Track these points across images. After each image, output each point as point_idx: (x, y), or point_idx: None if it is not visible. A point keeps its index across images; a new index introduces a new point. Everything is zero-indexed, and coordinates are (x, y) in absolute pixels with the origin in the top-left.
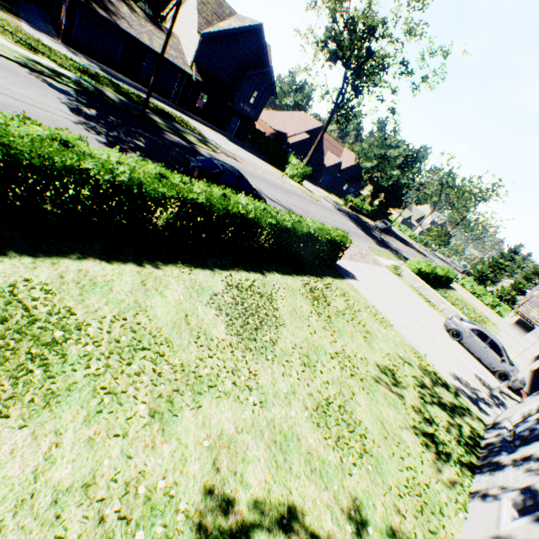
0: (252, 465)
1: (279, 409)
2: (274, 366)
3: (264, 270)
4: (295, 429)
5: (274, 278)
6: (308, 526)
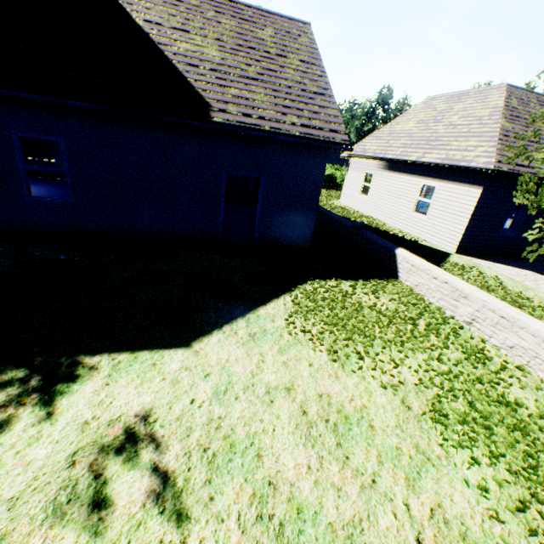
0: None
1: None
2: None
3: None
4: None
5: None
6: None
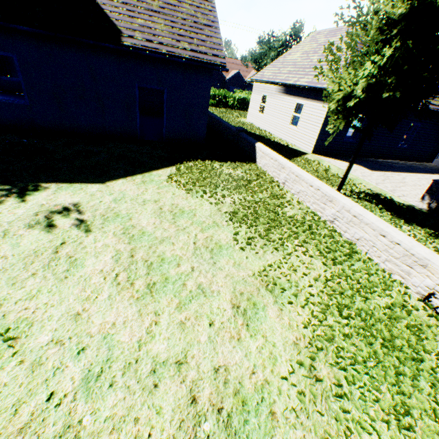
0: None
1: None
2: None
3: None
4: None
5: None
6: None
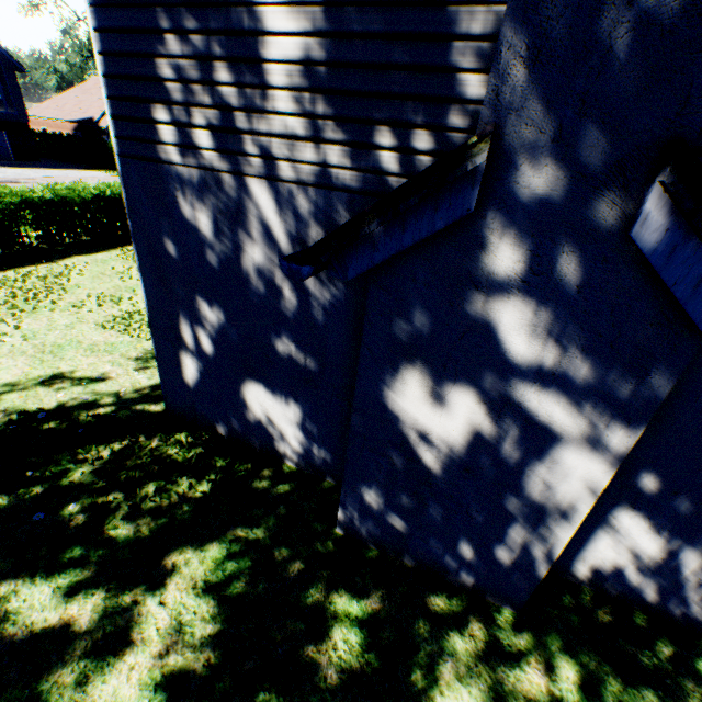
0: (6, 371)
1: (55, 336)
2: (54, 315)
3: (56, 260)
4: (77, 339)
5: (72, 261)
6: (79, 376)
